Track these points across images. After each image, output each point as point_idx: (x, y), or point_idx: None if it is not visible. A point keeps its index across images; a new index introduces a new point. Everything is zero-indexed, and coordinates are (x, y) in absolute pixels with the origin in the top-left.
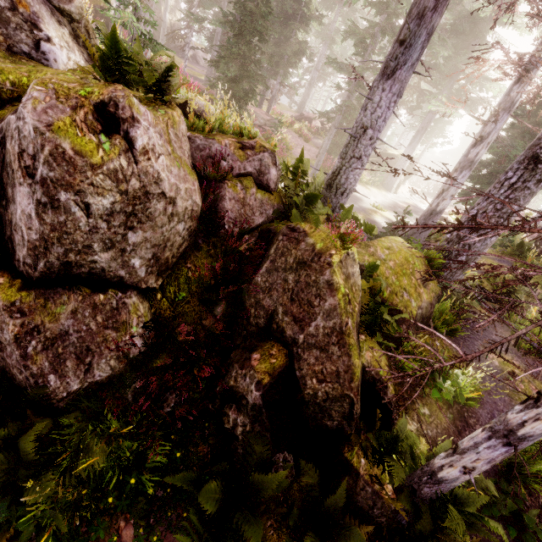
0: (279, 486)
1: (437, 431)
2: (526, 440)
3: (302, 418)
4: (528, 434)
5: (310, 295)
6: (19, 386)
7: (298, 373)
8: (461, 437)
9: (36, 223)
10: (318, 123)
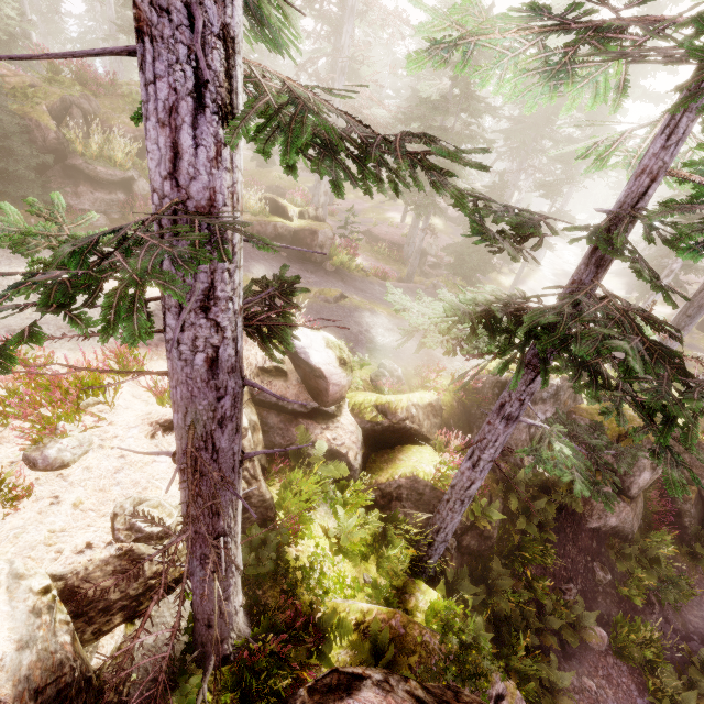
0: None
1: None
2: None
3: (703, 512)
4: None
5: (700, 463)
6: (622, 535)
7: None
8: None
9: (647, 481)
10: (453, 212)
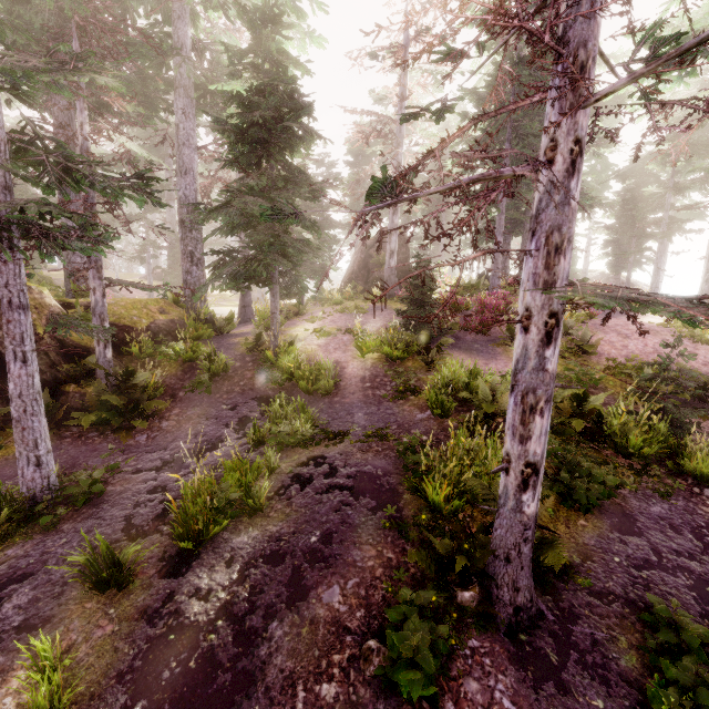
0: (2, 410)
1: (167, 377)
2: (96, 308)
3: None
4: (94, 304)
5: None
6: None
7: (4, 351)
8: (187, 374)
9: None
10: None
